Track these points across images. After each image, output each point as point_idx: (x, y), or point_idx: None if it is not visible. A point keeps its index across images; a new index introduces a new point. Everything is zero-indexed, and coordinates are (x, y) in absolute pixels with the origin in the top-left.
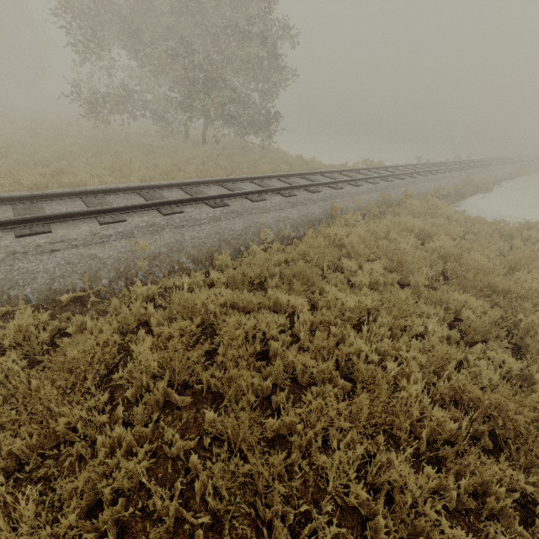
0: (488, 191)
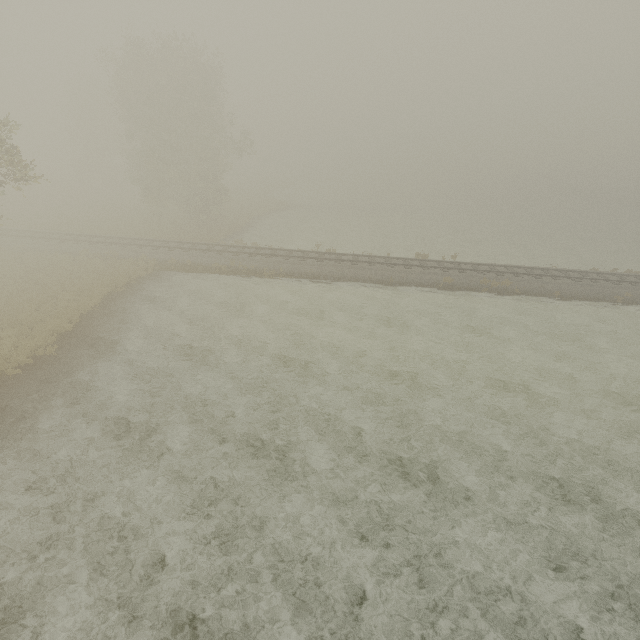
0: (267, 277)
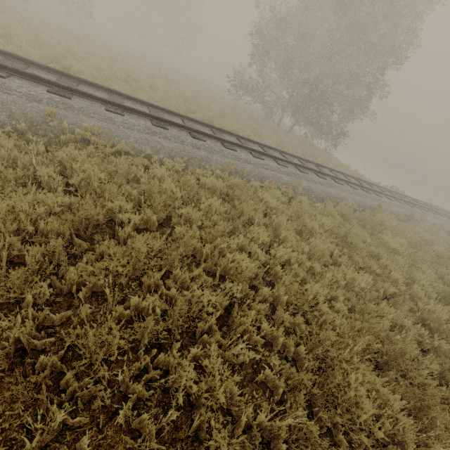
0: None
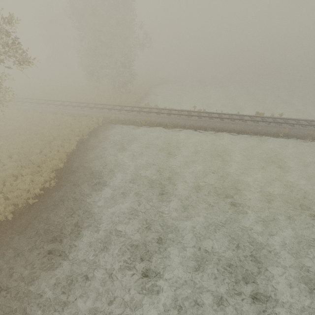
0: (170, 128)
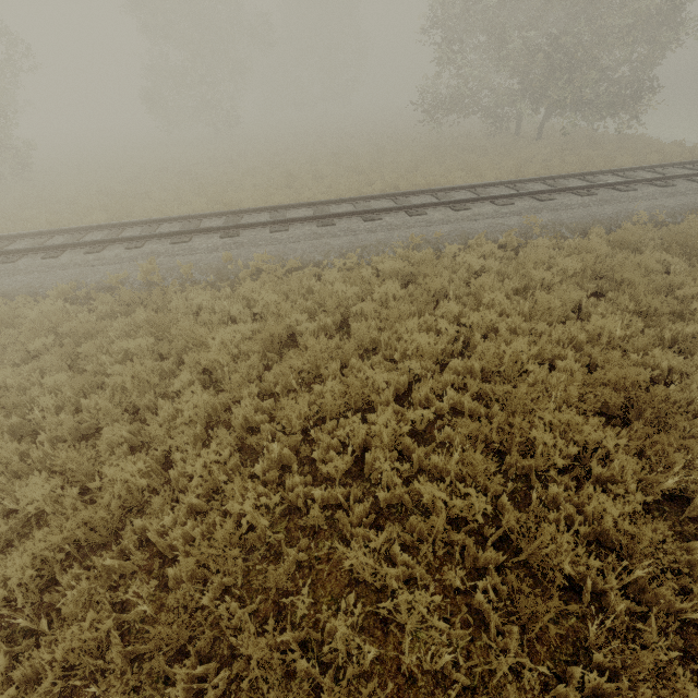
0: None
